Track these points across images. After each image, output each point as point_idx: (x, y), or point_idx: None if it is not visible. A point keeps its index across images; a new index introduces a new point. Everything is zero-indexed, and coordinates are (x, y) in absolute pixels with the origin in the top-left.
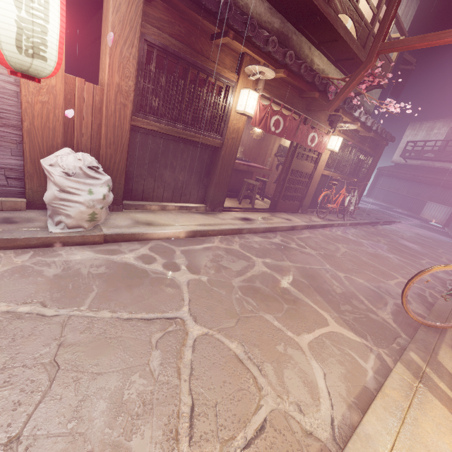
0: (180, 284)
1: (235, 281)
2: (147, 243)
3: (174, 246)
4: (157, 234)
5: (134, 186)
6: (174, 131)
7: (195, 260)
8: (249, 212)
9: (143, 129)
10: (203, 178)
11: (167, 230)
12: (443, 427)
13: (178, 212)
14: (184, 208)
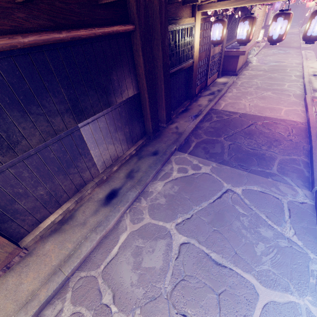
0: None
1: None
2: None
3: None
4: None
5: None
6: None
7: None
8: None
9: None
10: None
11: None
12: None
13: None
14: None
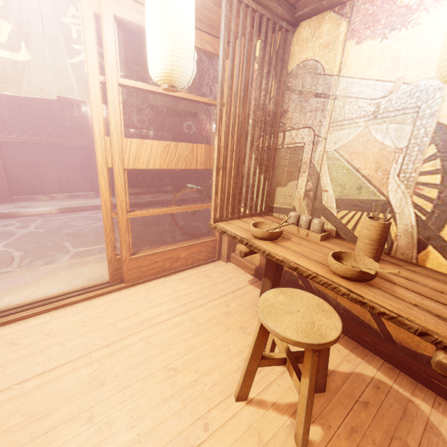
0: (17, 234)
1: (67, 230)
2: (20, 218)
3: (40, 218)
4: (28, 212)
5: (22, 185)
6: (41, 140)
7: (48, 223)
8: (143, 194)
9: (15, 143)
10: (86, 172)
11: (37, 209)
12: (99, 267)
13: (66, 199)
14: (73, 196)
